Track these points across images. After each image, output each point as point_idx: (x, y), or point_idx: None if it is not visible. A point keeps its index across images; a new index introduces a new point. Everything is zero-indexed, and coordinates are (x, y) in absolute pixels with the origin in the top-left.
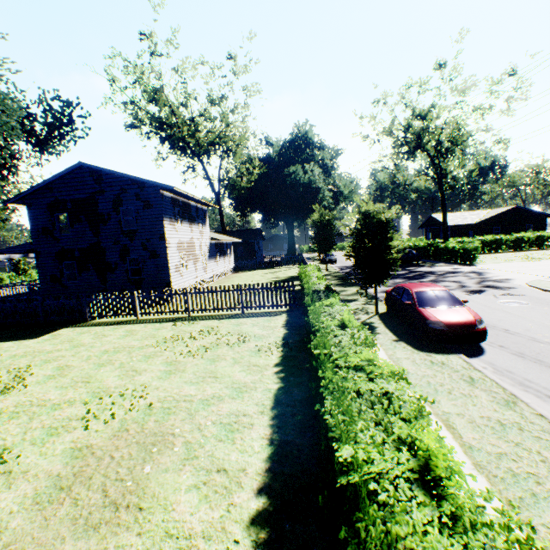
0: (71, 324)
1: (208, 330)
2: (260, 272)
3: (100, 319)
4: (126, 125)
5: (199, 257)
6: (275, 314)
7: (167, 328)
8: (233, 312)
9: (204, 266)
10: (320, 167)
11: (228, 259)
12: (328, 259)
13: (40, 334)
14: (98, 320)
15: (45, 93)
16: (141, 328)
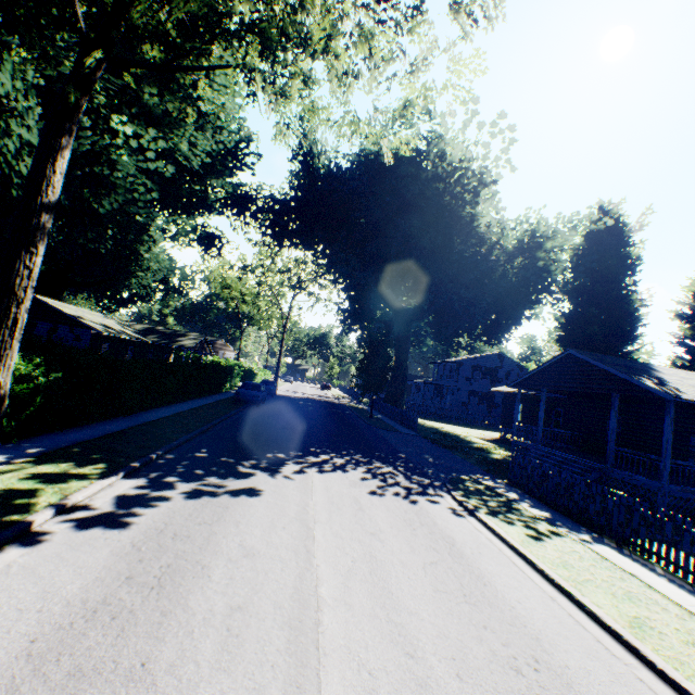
0: None
1: None
2: None
3: None
4: None
5: None
6: None
7: None
8: None
9: None
10: None
11: None
12: None
13: None
14: None
15: None
16: None
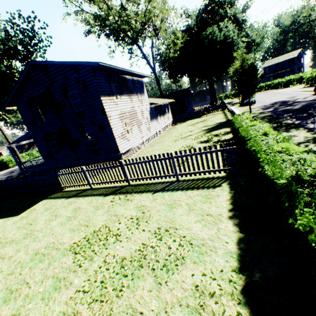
0: (50, 194)
1: (137, 218)
2: (192, 122)
3: (68, 188)
4: (84, 33)
5: (142, 121)
6: (213, 185)
7: (104, 208)
8: (167, 178)
9: (147, 127)
10: (233, 23)
11: (166, 117)
12: (247, 102)
13: (25, 209)
14: (67, 189)
15: (12, 16)
16: (85, 205)
